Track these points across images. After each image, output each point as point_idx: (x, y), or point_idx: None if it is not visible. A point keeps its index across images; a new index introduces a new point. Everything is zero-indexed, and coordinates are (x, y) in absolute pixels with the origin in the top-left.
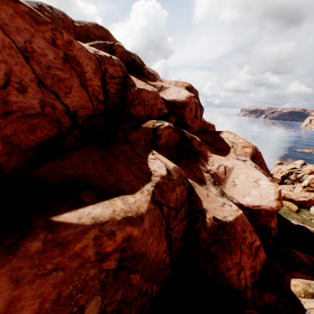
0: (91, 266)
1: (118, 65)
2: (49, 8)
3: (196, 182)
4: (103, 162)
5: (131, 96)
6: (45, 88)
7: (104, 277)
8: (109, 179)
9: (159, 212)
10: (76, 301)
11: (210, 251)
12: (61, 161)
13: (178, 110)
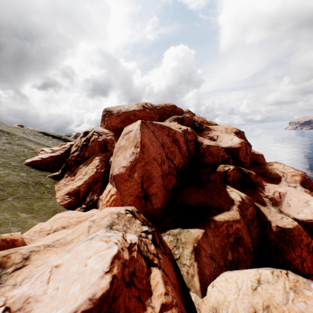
0: (225, 238)
1: (192, 133)
2: (145, 105)
3: (259, 204)
4: (206, 195)
5: (203, 151)
6: (168, 158)
7: (230, 244)
8: (214, 204)
9: (244, 220)
10: (225, 249)
11: (278, 246)
12: (188, 196)
13: (233, 153)
